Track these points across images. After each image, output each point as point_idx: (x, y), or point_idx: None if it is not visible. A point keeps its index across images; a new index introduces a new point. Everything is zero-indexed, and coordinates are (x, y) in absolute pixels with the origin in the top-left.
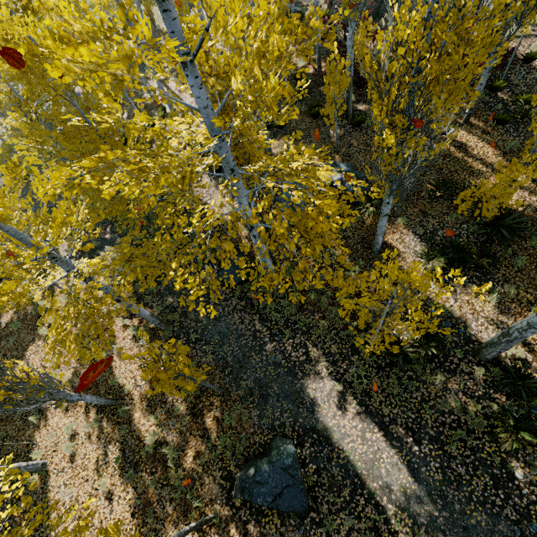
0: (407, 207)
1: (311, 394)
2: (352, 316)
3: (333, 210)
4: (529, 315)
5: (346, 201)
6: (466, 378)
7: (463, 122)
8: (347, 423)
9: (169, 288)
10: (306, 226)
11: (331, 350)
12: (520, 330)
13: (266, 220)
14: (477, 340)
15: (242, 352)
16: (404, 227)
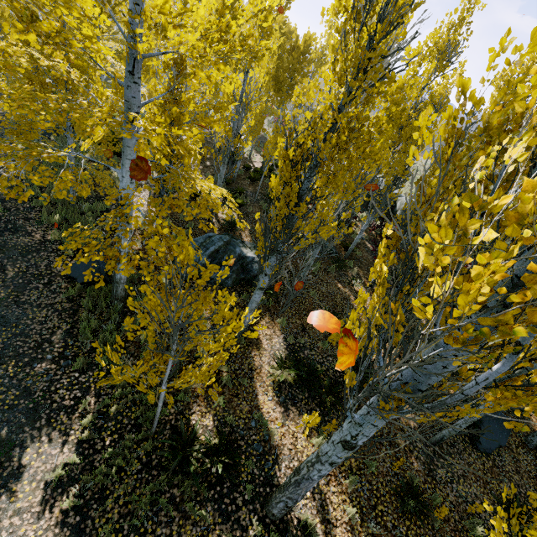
0: (293, 315)
1: (27, 458)
2: (168, 382)
3: (159, 142)
4: (344, 484)
5: (247, 280)
6: (237, 535)
7: (369, 285)
8: (32, 533)
9: (5, 244)
10: (119, 133)
11: (111, 411)
12: (310, 463)
13: (89, 114)
14: (278, 485)
15: (2, 354)
16: (279, 329)
